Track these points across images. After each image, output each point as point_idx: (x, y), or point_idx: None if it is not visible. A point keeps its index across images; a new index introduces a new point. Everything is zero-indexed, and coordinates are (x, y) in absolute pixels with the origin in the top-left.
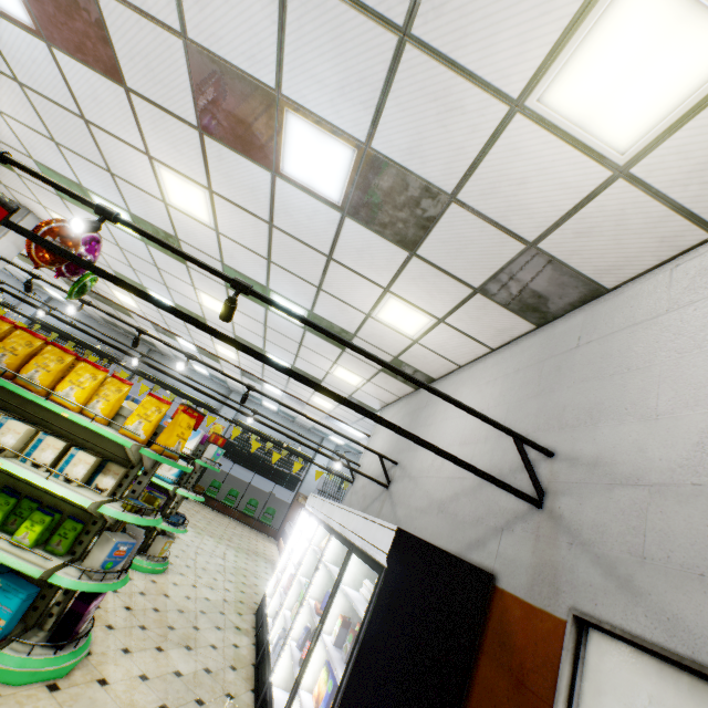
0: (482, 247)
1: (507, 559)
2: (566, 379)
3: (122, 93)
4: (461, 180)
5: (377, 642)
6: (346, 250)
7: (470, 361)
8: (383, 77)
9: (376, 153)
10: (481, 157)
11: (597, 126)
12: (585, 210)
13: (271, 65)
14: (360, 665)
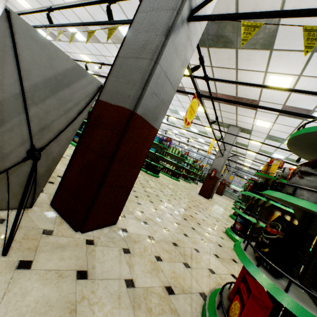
0: None
1: None
2: None
3: (295, 163)
4: None
5: None
6: None
7: None
8: None
9: None
10: None
11: None
12: None
13: None
14: None
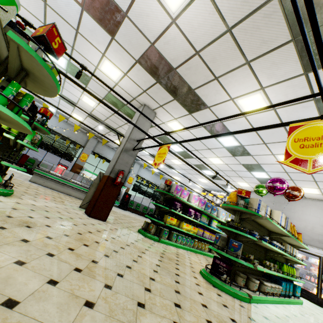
0: None
1: None
2: None
3: None
4: None
5: None
6: None
7: (312, 198)
8: None
9: None
10: None
11: None
12: None
13: None
14: None
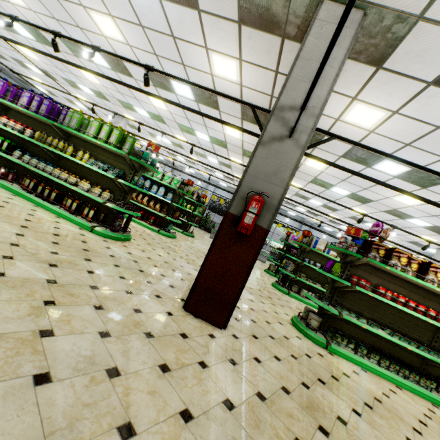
0: None
1: None
2: None
3: (418, 188)
4: None
5: None
6: None
7: None
8: None
9: None
10: None
11: None
12: None
13: None
14: None
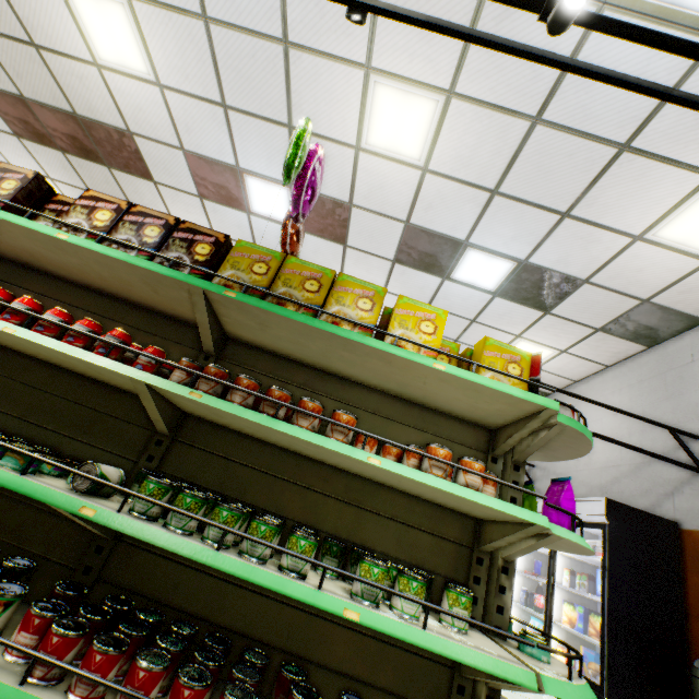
0: (606, 305)
1: (684, 510)
2: (691, 385)
3: (340, 248)
4: (594, 272)
5: (617, 568)
6: (489, 315)
7: (586, 376)
8: (545, 231)
9: (531, 264)
10: (610, 261)
11: (692, 243)
12: (686, 280)
13: (466, 231)
14: (611, 583)
